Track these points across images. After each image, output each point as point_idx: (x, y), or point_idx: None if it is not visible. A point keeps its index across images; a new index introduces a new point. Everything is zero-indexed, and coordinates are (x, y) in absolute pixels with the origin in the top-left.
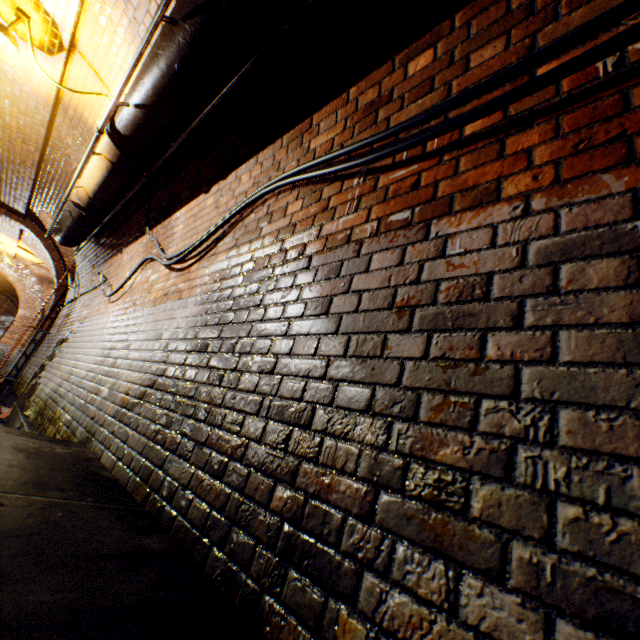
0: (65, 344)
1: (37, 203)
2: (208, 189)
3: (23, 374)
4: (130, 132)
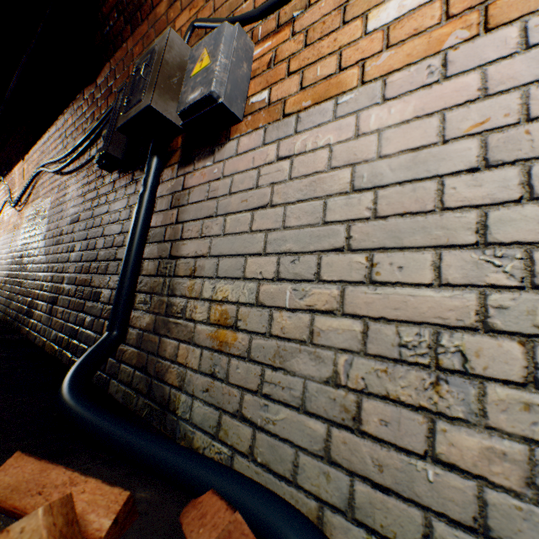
0: None
1: None
2: (24, 158)
3: None
4: None
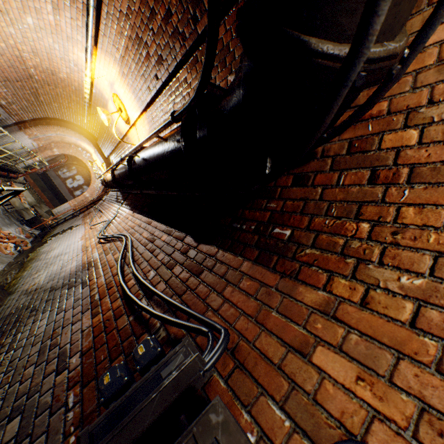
0: (70, 230)
1: (112, 157)
2: (134, 211)
3: (57, 228)
4: (116, 176)
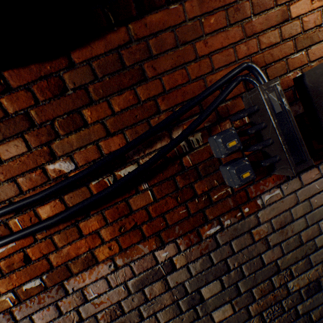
0: None
1: None
2: None
3: None
4: None
